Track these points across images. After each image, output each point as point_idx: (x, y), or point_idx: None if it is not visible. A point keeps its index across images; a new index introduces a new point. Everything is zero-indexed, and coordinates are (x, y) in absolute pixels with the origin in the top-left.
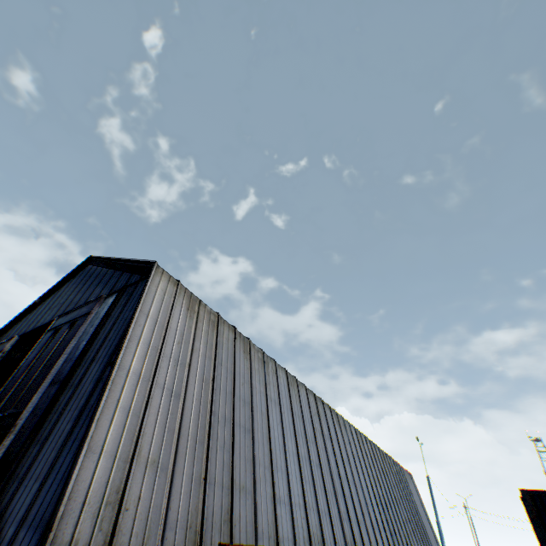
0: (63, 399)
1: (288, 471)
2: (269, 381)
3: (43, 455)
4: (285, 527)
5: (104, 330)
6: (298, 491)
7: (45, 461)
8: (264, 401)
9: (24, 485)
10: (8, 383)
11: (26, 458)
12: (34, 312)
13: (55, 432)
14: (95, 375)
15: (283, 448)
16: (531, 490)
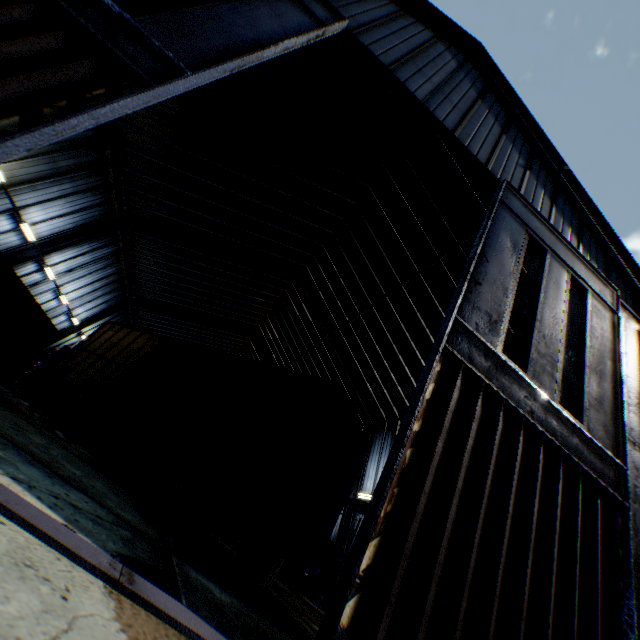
0: None
1: None
2: None
3: None
4: None
5: None
6: None
7: None
8: None
9: None
10: (475, 266)
11: None
12: None
13: None
14: None
15: None
16: None
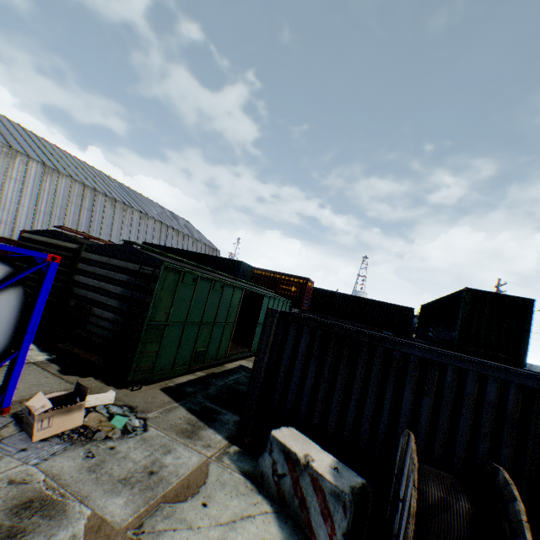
0: None
1: (18, 213)
2: (14, 168)
3: None
4: (4, 232)
5: None
6: (27, 223)
7: None
8: (2, 177)
9: None
10: None
11: None
12: None
13: None
14: None
15: (18, 203)
16: (146, 243)
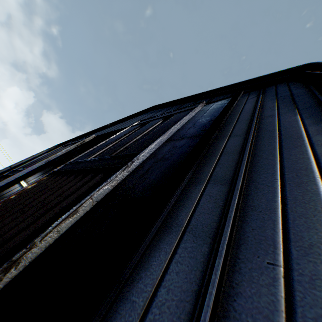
0: (223, 144)
1: None
2: None
3: (269, 201)
4: None
5: (239, 108)
6: None
7: (319, 215)
8: None
9: (254, 258)
10: (96, 147)
11: (189, 199)
12: (104, 130)
13: (266, 171)
14: (302, 120)
15: None
16: None
